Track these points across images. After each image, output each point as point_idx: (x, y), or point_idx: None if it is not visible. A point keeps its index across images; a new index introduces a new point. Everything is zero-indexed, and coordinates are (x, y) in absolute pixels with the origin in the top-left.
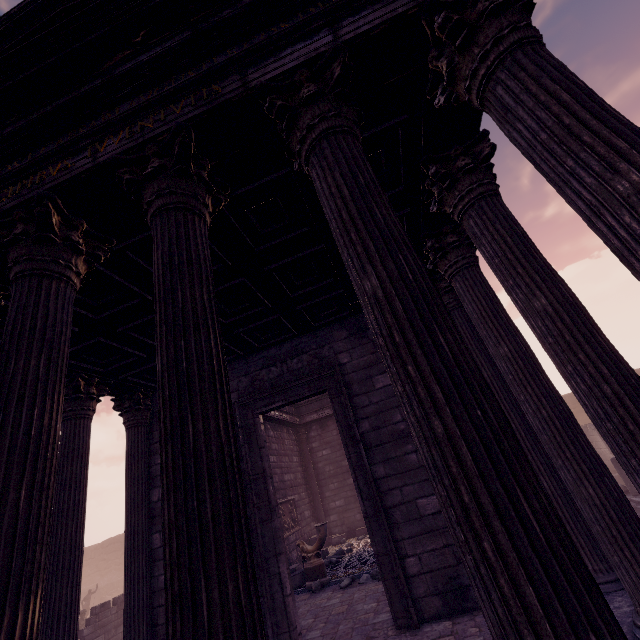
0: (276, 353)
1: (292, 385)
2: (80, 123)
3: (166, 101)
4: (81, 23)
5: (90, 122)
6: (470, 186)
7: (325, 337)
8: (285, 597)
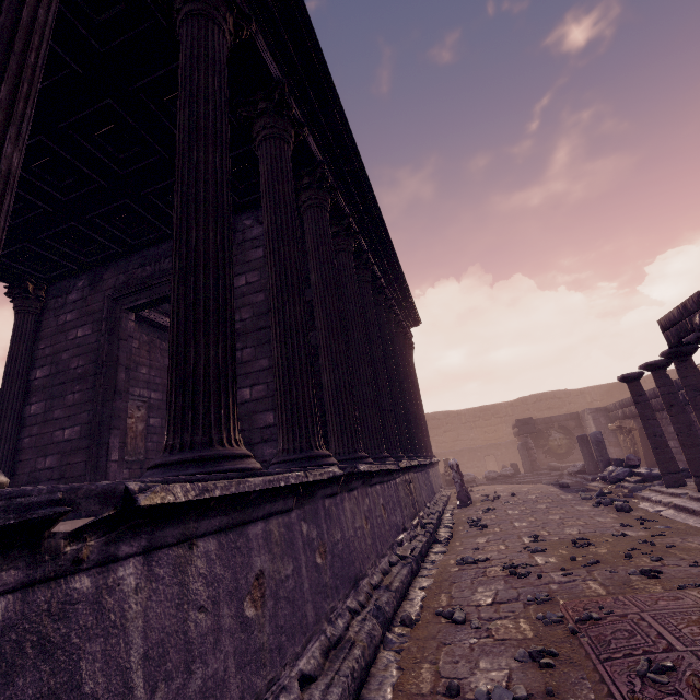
0: (154, 253)
1: (156, 283)
2: None
3: None
4: None
5: None
6: (179, 5)
7: None
8: (108, 461)
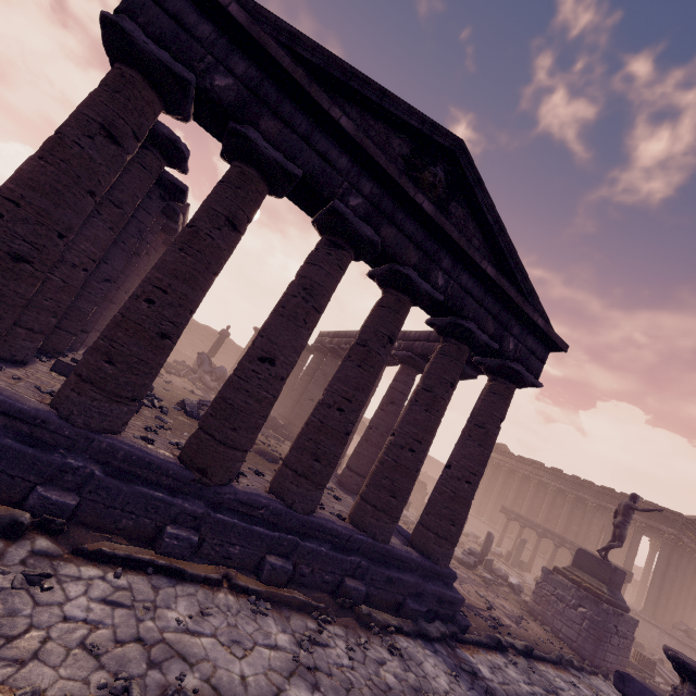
0: None
1: None
2: None
3: None
4: None
5: None
6: None
7: None
8: None
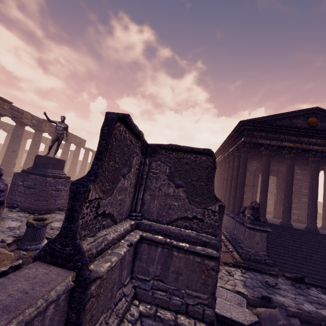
0: None
1: (271, 172)
2: (308, 137)
3: (325, 146)
4: (325, 131)
5: (310, 138)
6: None
7: (282, 165)
8: None
